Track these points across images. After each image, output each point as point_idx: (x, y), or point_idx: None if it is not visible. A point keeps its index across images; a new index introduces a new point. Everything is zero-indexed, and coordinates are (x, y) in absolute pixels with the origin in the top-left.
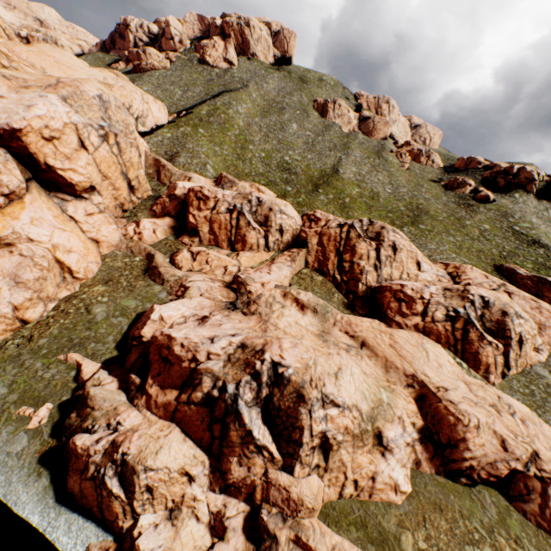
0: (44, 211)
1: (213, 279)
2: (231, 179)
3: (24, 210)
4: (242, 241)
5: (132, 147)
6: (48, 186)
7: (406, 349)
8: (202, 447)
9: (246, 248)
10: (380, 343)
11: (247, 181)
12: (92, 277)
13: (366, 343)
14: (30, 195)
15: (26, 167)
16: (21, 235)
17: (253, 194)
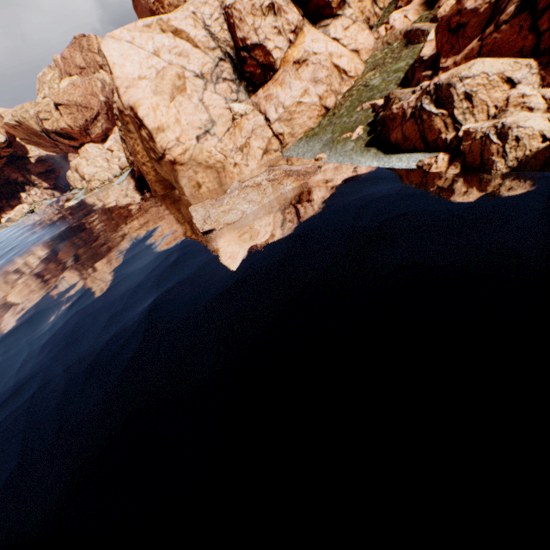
0: (316, 35)
1: None
2: None
3: (305, 38)
4: None
5: None
6: (313, 20)
7: None
8: (523, 58)
9: None
10: None
11: None
12: (360, 74)
13: None
14: (305, 28)
15: (298, 7)
16: (308, 53)
17: None
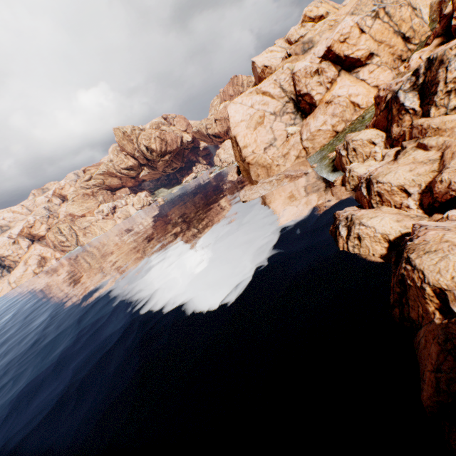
0: (345, 82)
1: None
2: None
3: (336, 85)
4: None
5: (400, 8)
6: (349, 70)
7: None
8: (383, 131)
9: None
10: None
11: None
12: (370, 106)
13: None
14: (339, 78)
15: (337, 65)
16: (334, 96)
17: None
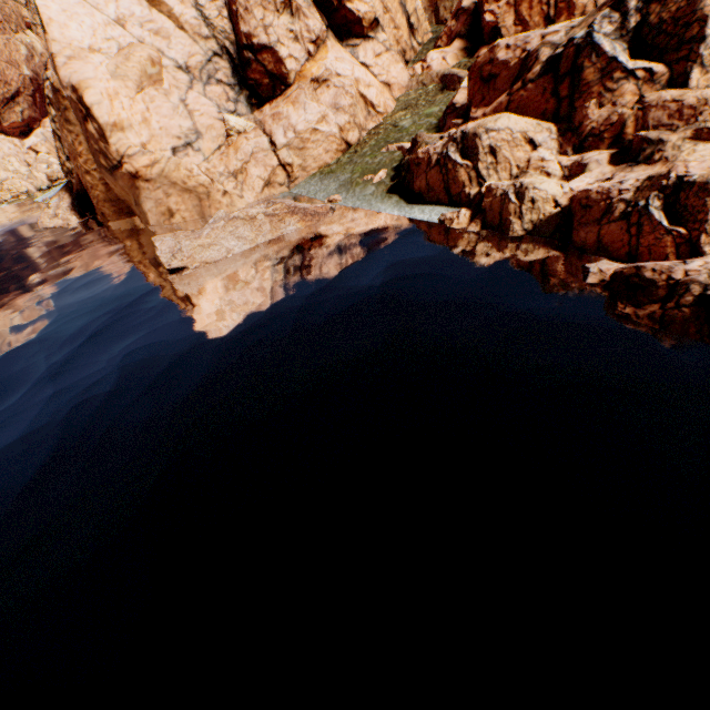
0: (342, 54)
1: None
2: None
3: (328, 53)
4: (566, 9)
5: None
6: (340, 35)
7: None
8: (545, 121)
9: (574, 18)
10: None
11: None
12: (391, 112)
13: None
14: (329, 42)
15: (322, 14)
16: (331, 72)
17: None
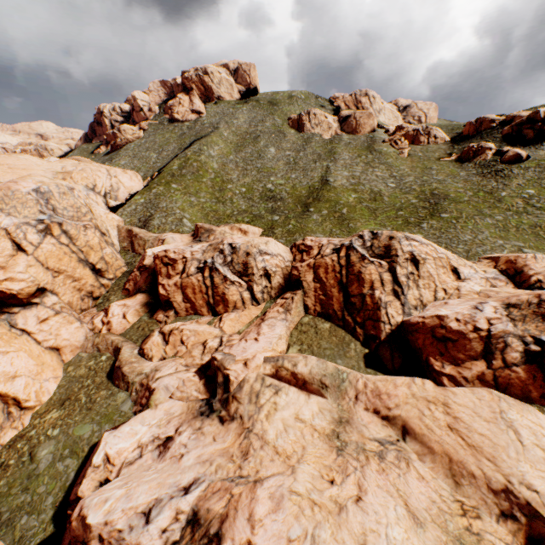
0: None
1: (189, 365)
2: (207, 228)
3: None
4: (222, 301)
5: (87, 230)
6: None
7: (478, 429)
8: None
9: (229, 308)
10: (432, 427)
11: (226, 224)
12: (48, 400)
13: (409, 428)
14: None
15: None
16: None
17: (224, 241)
